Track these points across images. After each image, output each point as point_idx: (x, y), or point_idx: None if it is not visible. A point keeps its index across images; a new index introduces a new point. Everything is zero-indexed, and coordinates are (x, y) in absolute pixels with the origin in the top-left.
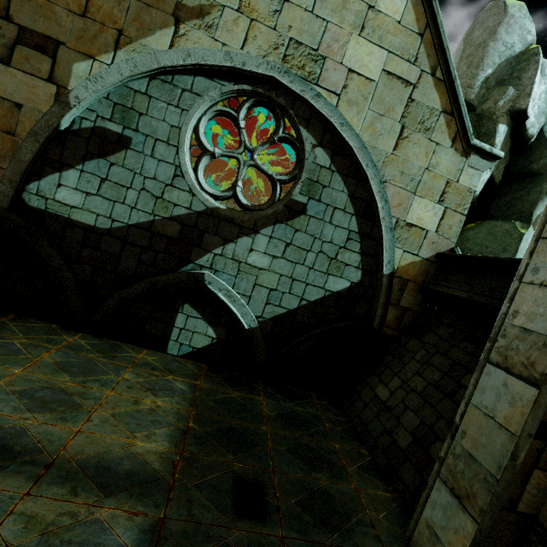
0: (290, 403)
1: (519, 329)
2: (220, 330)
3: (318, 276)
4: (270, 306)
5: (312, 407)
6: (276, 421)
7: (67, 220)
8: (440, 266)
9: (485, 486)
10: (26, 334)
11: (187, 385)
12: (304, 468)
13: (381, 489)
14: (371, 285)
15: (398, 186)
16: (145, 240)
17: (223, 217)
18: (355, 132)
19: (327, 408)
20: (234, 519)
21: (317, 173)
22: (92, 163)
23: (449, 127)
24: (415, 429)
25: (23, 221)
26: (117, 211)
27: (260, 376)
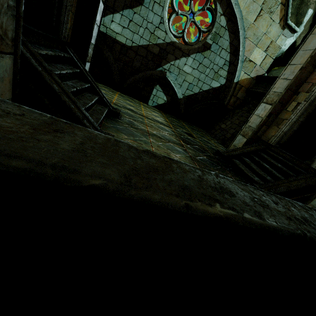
0: (191, 126)
1: (273, 92)
2: (168, 98)
3: (208, 80)
4: (188, 90)
5: (198, 129)
6: (189, 128)
7: (114, 40)
8: (256, 81)
9: (251, 131)
10: (105, 88)
11: (160, 114)
12: (200, 136)
13: (220, 145)
14: (228, 86)
15: (251, 41)
16: (144, 54)
17: (177, 47)
18: (240, 9)
19: (202, 131)
20: (188, 136)
21: (219, 29)
22: (126, 11)
23: (281, 12)
24: (233, 133)
25: (99, 38)
26: (135, 38)
27: (180, 118)
